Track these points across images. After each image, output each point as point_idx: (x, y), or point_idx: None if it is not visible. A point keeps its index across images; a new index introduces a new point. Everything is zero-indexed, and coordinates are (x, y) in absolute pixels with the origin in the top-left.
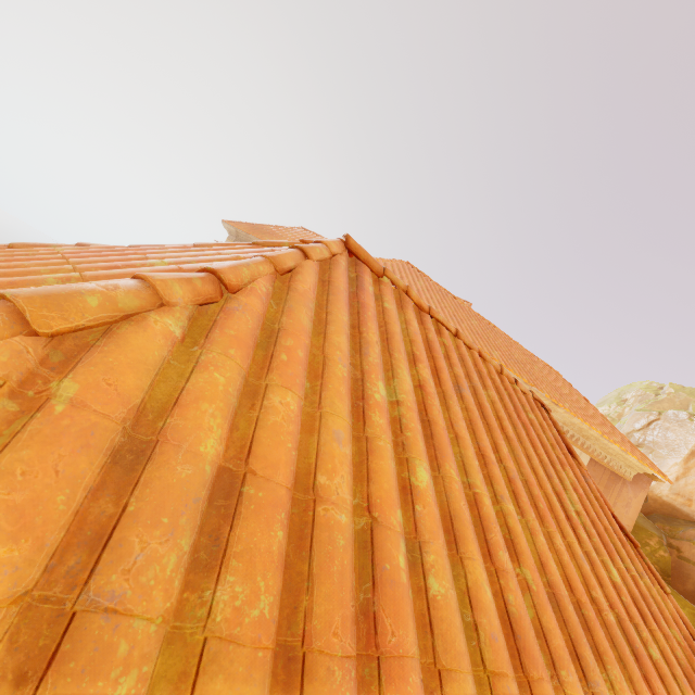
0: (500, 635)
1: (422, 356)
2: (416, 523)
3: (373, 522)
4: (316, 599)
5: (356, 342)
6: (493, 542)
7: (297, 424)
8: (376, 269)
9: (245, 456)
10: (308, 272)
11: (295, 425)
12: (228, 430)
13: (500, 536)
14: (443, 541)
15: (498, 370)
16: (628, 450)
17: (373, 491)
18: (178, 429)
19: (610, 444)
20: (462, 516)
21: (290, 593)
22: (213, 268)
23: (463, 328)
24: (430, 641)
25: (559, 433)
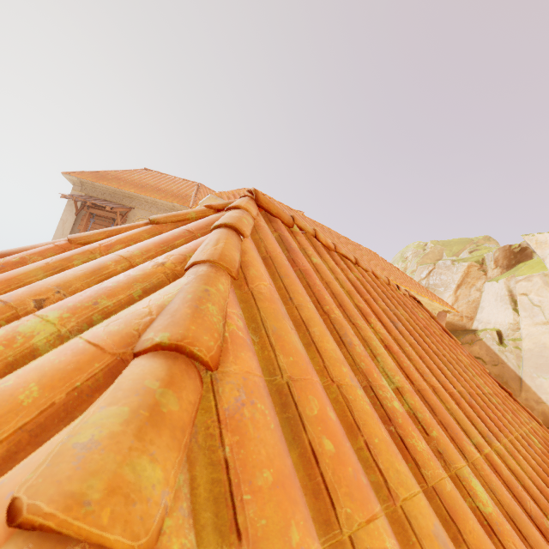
0: None
1: (366, 307)
2: None
3: None
4: None
5: (330, 329)
6: (534, 513)
7: None
8: (287, 221)
9: None
10: (254, 257)
11: None
12: None
13: (529, 499)
14: None
15: (387, 283)
16: (433, 298)
17: None
18: None
19: (423, 298)
20: (517, 511)
21: None
22: (175, 341)
23: None
24: None
25: (434, 319)
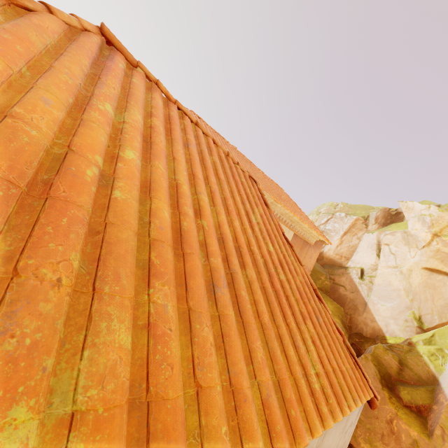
0: (167, 229)
1: (159, 116)
2: (115, 170)
3: (69, 151)
4: None
5: (94, 81)
6: (182, 202)
7: None
8: (130, 59)
9: None
10: (50, 20)
11: None
12: None
13: (188, 202)
14: (136, 184)
15: (226, 154)
16: (312, 227)
17: (76, 140)
18: None
19: (304, 224)
20: (159, 183)
21: None
22: None
23: None
24: (105, 213)
25: (261, 195)
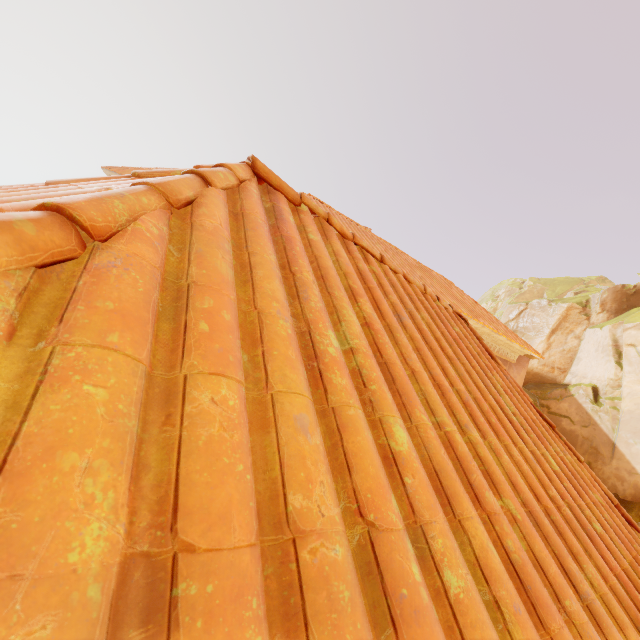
0: (519, 602)
1: (361, 289)
2: (411, 503)
3: (370, 531)
4: None
5: (291, 286)
6: (477, 484)
7: (243, 425)
8: (292, 197)
9: (170, 519)
10: (214, 202)
11: (241, 428)
12: (128, 483)
13: (480, 474)
14: (441, 511)
15: (423, 290)
16: (512, 338)
17: (359, 484)
18: (8, 536)
19: (499, 337)
20: (446, 468)
21: None
22: (56, 203)
23: None
24: None
25: (479, 340)
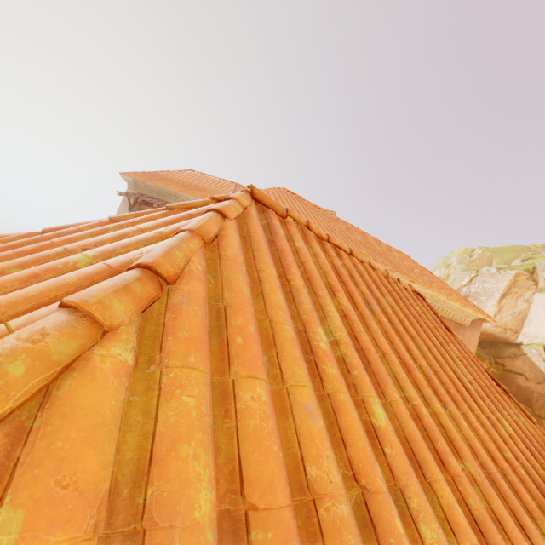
0: None
1: (338, 285)
2: (391, 469)
3: (363, 493)
4: None
5: (287, 292)
6: (442, 450)
7: (272, 415)
8: (280, 212)
9: (239, 487)
10: (231, 233)
11: (272, 417)
12: (213, 462)
13: (444, 442)
14: (415, 475)
15: (385, 275)
16: (465, 304)
17: (352, 455)
18: (164, 500)
19: (453, 303)
20: (416, 438)
21: None
22: (147, 263)
23: (337, 236)
24: None
25: (436, 315)
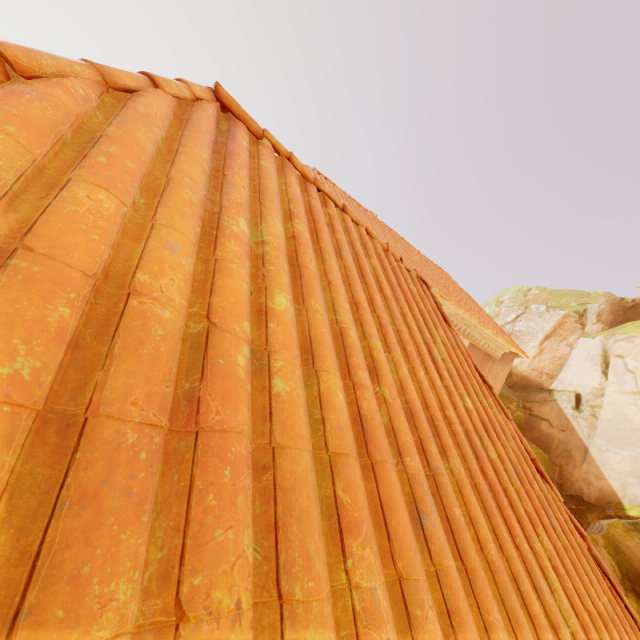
0: (347, 428)
1: (300, 214)
2: (267, 337)
3: (210, 327)
4: (113, 375)
5: (218, 183)
6: (354, 364)
7: (112, 223)
8: (254, 129)
9: (22, 235)
10: (157, 99)
11: (110, 223)
12: None
13: (361, 361)
14: (297, 354)
15: (385, 248)
16: (498, 334)
17: (215, 302)
18: None
19: (485, 330)
20: (322, 340)
21: (80, 370)
22: None
23: None
24: (268, 427)
25: (437, 305)
